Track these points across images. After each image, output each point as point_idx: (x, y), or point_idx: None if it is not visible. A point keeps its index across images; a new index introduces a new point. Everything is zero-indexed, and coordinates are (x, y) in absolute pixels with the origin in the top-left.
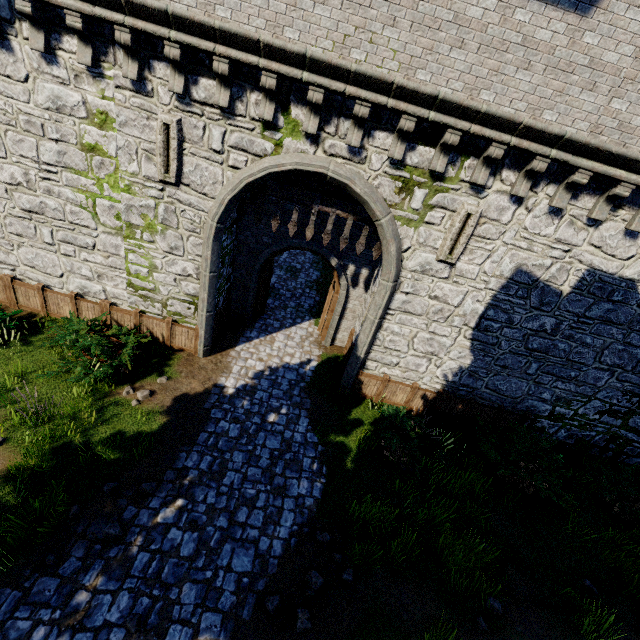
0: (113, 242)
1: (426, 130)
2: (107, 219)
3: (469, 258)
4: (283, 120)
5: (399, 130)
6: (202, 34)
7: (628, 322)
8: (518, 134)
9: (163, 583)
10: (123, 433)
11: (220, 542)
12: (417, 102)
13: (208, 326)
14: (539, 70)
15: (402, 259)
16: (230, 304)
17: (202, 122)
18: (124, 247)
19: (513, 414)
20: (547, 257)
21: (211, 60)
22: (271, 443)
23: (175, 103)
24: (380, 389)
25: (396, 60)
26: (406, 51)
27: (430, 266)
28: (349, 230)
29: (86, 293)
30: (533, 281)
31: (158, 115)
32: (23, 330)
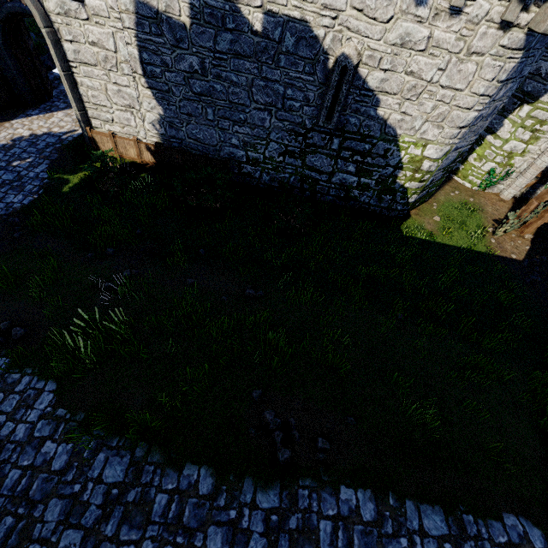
0: None
1: None
2: None
3: None
4: None
5: None
6: None
7: (254, 54)
8: None
9: None
10: None
11: None
12: None
13: None
14: None
15: (41, 1)
16: (5, 85)
17: None
18: None
19: (218, 161)
20: None
21: None
22: (7, 177)
23: None
24: (113, 145)
25: None
26: None
27: (67, 6)
28: None
29: None
30: (156, 14)
31: None
32: None
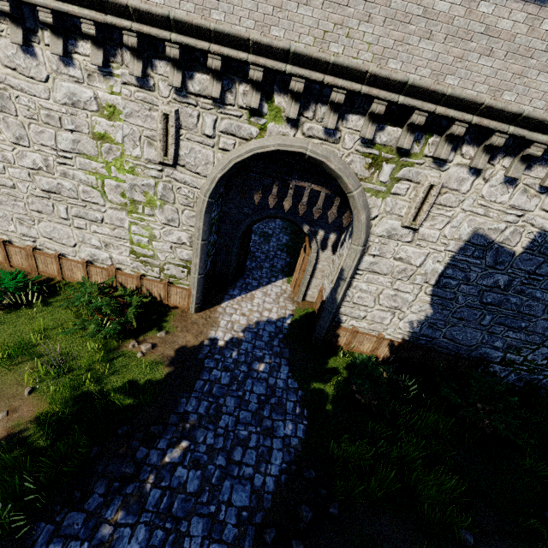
0: (118, 216)
1: (394, 112)
2: (114, 197)
3: (431, 224)
4: (267, 107)
5: (371, 113)
6: (199, 35)
7: None
8: (479, 113)
9: (174, 517)
10: (131, 382)
11: (220, 479)
12: (388, 88)
13: (199, 287)
14: (500, 56)
15: (370, 226)
16: (215, 266)
17: (196, 111)
18: (128, 220)
19: (468, 360)
20: (502, 221)
21: (205, 57)
22: (258, 389)
23: (173, 96)
24: (349, 339)
25: (370, 51)
26: (379, 43)
27: (395, 231)
28: (322, 201)
29: (95, 260)
30: (488, 243)
31: (159, 106)
32: (43, 292)
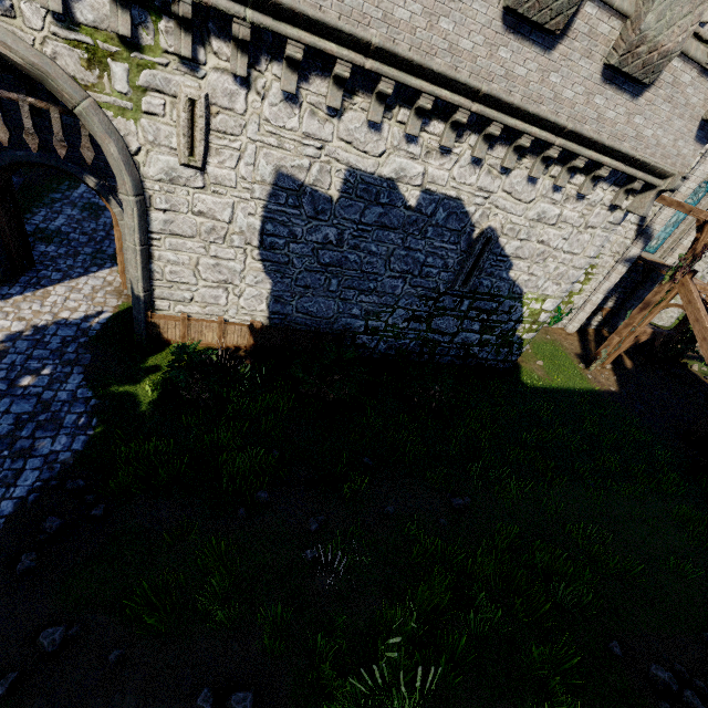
0: None
1: None
2: None
3: (219, 160)
4: None
5: None
6: None
7: (402, 226)
8: None
9: None
10: None
11: None
12: None
13: None
14: None
15: (138, 165)
16: None
17: None
18: None
19: (331, 335)
20: (303, 156)
21: None
22: (19, 408)
23: None
24: (182, 331)
25: None
26: None
27: (177, 173)
28: (60, 128)
29: None
30: (299, 186)
31: None
32: None
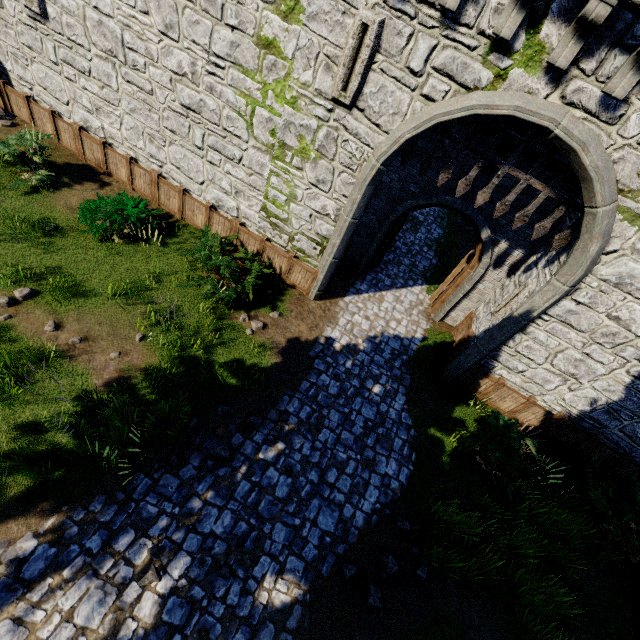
0: (260, 160)
1: None
2: (261, 133)
3: None
4: (523, 40)
5: None
6: None
7: None
8: None
9: (259, 515)
10: (237, 360)
11: (310, 495)
12: None
13: (329, 272)
14: None
15: (596, 262)
16: (349, 249)
17: (410, 28)
18: (270, 168)
19: (639, 467)
20: None
21: None
22: (366, 412)
23: None
24: (489, 390)
25: None
26: None
27: (632, 280)
28: (536, 206)
29: (220, 206)
30: None
31: (358, 10)
32: (161, 230)
